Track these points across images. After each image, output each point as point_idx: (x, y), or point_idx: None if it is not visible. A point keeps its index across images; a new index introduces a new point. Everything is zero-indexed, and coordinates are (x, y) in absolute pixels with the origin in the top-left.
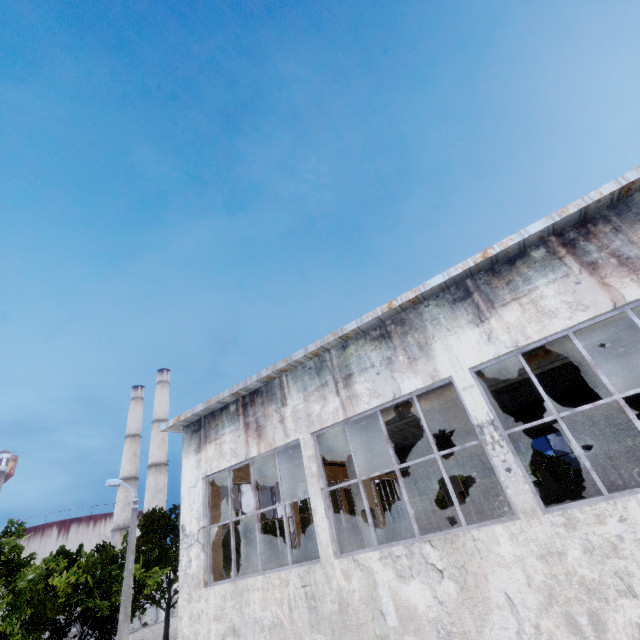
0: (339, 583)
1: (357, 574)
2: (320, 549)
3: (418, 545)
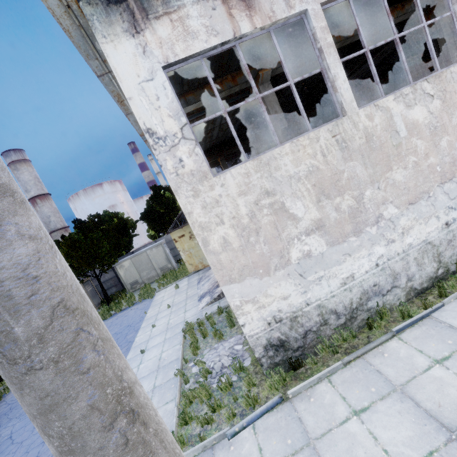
0: (365, 124)
1: (378, 114)
2: (345, 105)
3: (419, 84)
